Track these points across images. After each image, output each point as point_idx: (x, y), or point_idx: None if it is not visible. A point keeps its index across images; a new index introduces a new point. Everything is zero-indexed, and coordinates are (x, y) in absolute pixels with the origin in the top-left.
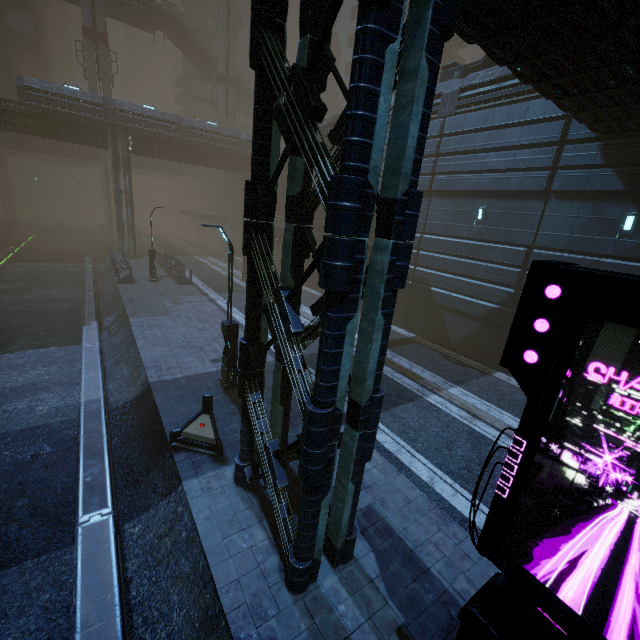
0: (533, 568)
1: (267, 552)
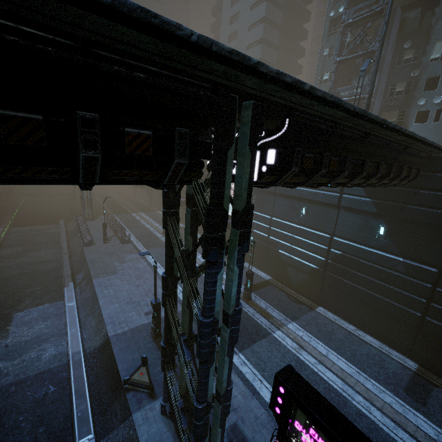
0: None
1: None
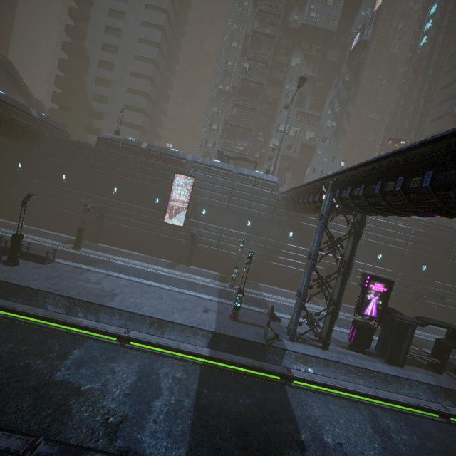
0: (364, 313)
1: (316, 349)
